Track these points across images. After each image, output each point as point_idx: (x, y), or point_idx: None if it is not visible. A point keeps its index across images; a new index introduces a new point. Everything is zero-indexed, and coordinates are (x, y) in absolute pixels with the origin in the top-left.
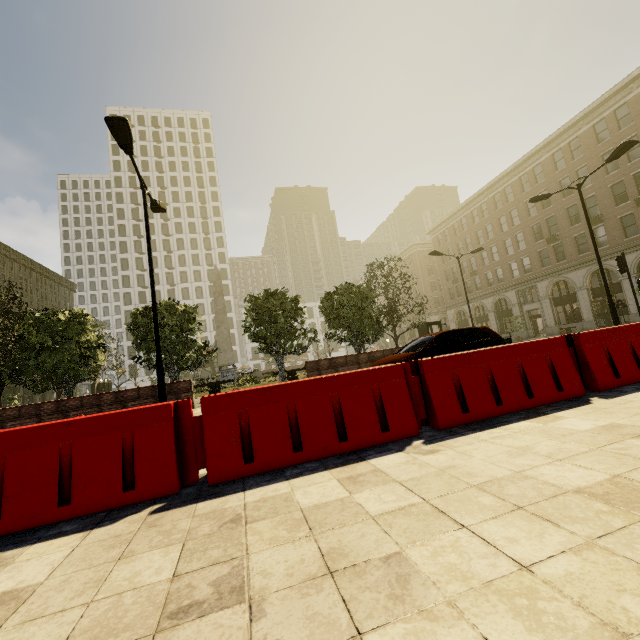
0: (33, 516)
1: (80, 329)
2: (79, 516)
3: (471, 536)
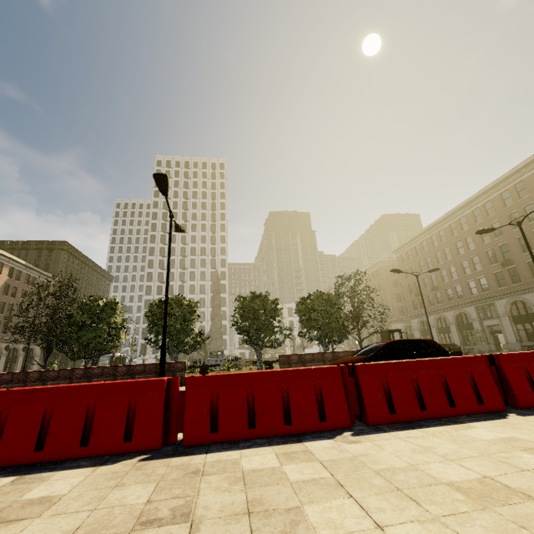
0: (63, 451)
1: (111, 313)
2: (92, 456)
3: (353, 503)
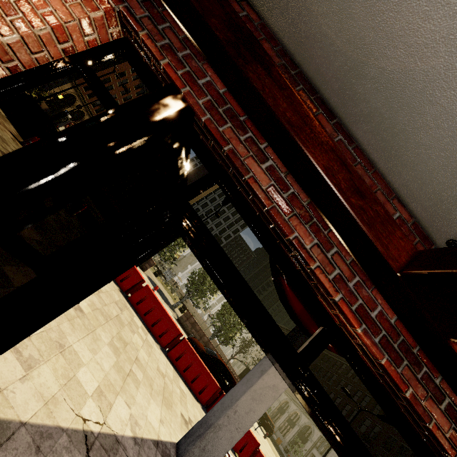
0: None
1: None
2: None
3: (142, 343)
